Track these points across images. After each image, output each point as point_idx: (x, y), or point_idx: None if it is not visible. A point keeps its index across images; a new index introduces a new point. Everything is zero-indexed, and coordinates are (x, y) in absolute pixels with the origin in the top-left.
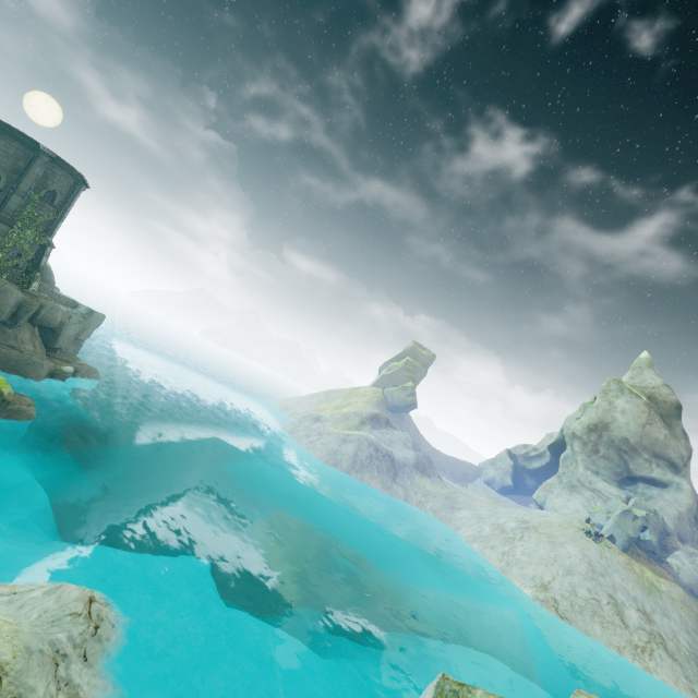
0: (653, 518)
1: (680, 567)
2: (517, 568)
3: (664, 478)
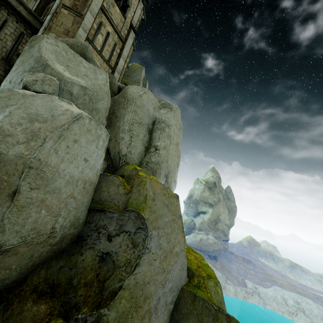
0: (186, 223)
1: (188, 238)
2: None
3: (205, 210)
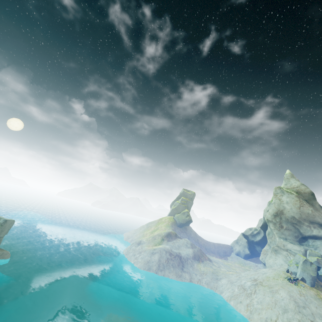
0: (321, 260)
1: None
2: (256, 314)
3: (320, 234)
